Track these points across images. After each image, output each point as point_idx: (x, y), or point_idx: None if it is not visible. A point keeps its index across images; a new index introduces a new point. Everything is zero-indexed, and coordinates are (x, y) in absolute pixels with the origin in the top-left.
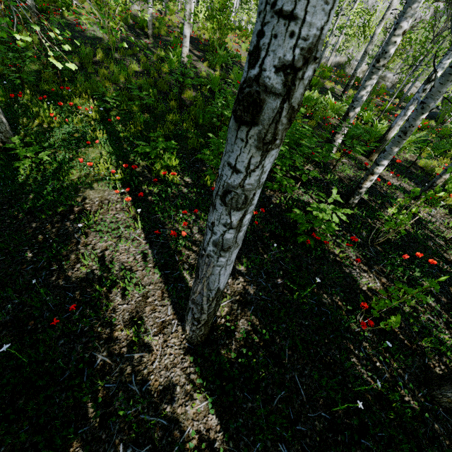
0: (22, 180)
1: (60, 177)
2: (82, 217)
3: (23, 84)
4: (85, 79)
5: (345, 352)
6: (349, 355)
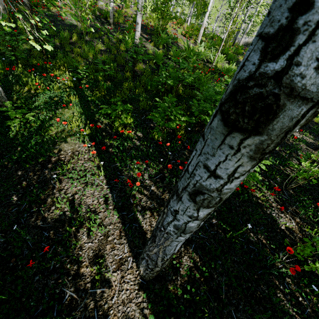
0: (13, 135)
1: (42, 133)
2: (57, 166)
3: (17, 60)
4: (63, 56)
5: (272, 287)
6: (276, 290)
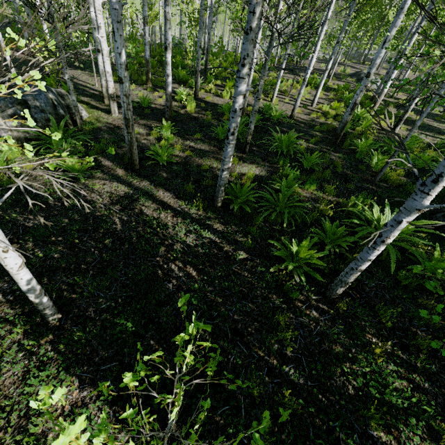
0: None
1: None
2: None
3: None
4: None
5: None
6: None
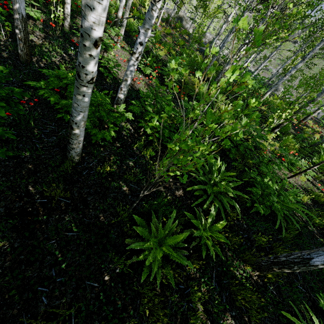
0: None
1: None
2: None
3: None
4: None
5: None
6: None
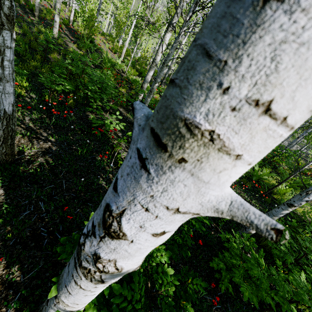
0: None
1: None
2: None
3: None
4: None
5: (98, 176)
6: (99, 177)
